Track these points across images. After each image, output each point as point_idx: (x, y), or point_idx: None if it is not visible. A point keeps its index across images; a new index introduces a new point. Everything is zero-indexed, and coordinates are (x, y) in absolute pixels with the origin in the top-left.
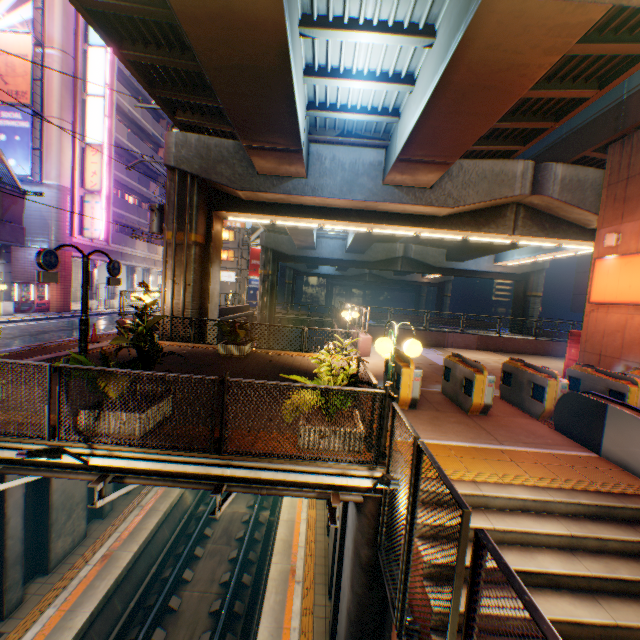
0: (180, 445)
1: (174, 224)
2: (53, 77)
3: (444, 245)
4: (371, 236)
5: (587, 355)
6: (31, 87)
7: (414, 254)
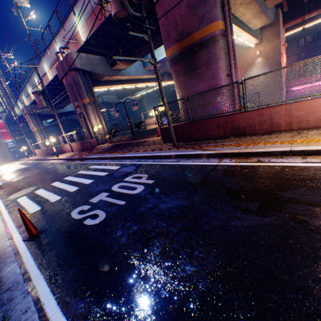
0: None
1: (89, 95)
2: None
3: (117, 93)
4: (107, 93)
5: None
6: None
7: (106, 100)
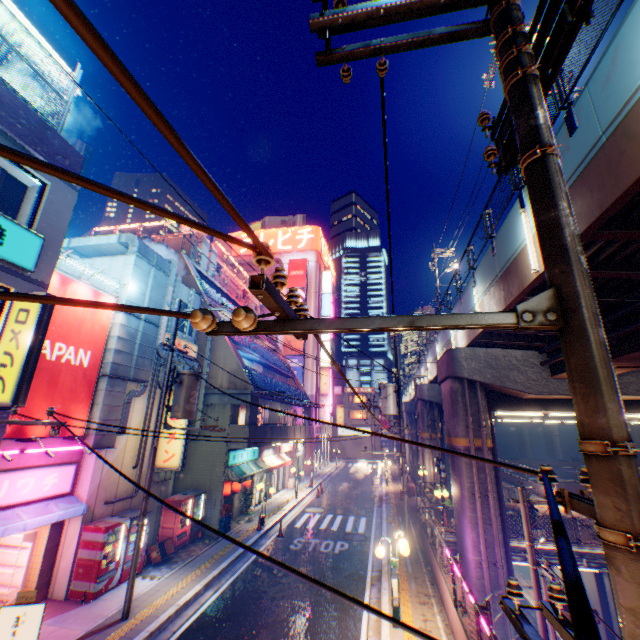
0: None
1: (428, 428)
2: (310, 337)
3: None
4: None
5: None
6: (302, 345)
7: None
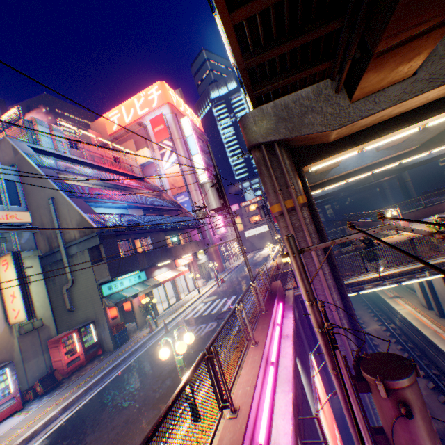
0: (405, 261)
1: None
2: (187, 175)
3: None
4: None
5: None
6: (184, 183)
7: None
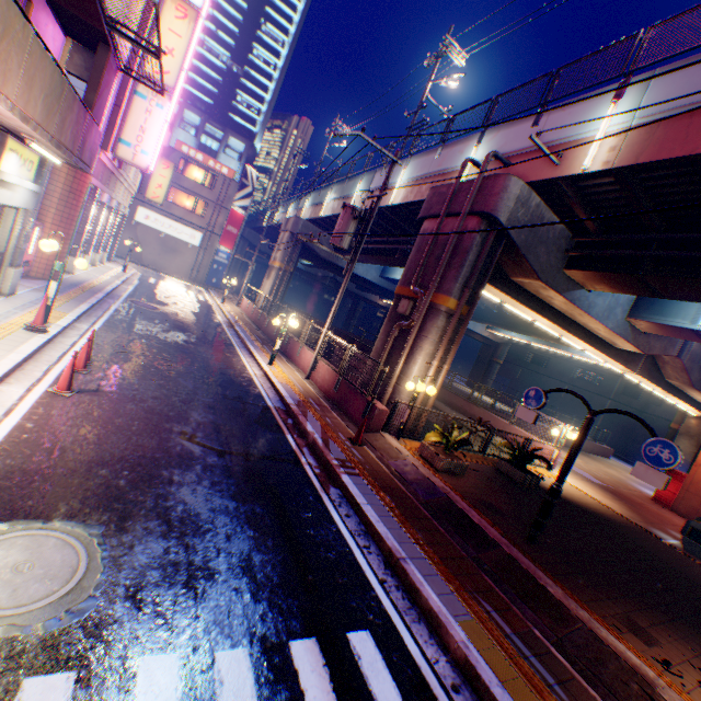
0: None
1: (467, 294)
2: None
3: None
4: None
5: (689, 494)
6: None
7: None
